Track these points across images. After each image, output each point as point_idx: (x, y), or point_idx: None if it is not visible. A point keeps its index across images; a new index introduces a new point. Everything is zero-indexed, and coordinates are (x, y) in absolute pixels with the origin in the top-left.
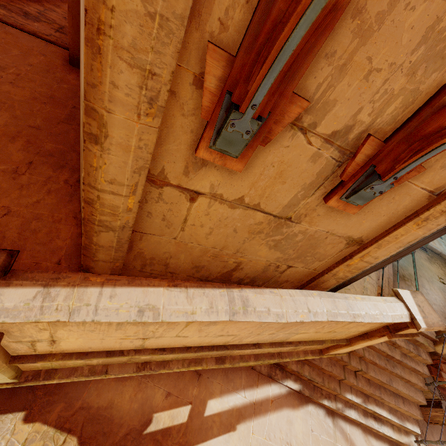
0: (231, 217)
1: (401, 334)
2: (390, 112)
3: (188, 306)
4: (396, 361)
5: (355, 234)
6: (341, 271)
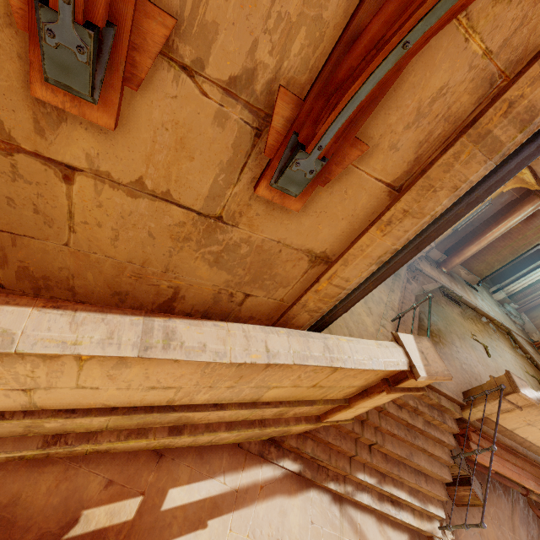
0: (137, 211)
1: (403, 388)
2: (297, 52)
3: (69, 334)
4: (418, 430)
5: (316, 247)
6: (310, 300)
